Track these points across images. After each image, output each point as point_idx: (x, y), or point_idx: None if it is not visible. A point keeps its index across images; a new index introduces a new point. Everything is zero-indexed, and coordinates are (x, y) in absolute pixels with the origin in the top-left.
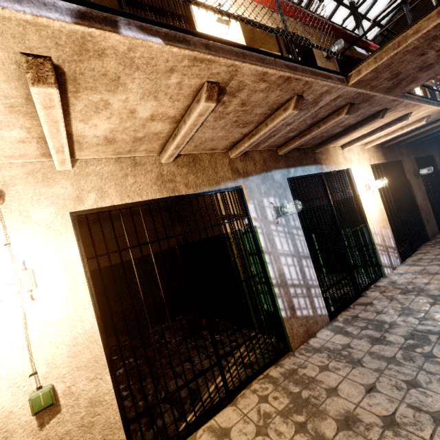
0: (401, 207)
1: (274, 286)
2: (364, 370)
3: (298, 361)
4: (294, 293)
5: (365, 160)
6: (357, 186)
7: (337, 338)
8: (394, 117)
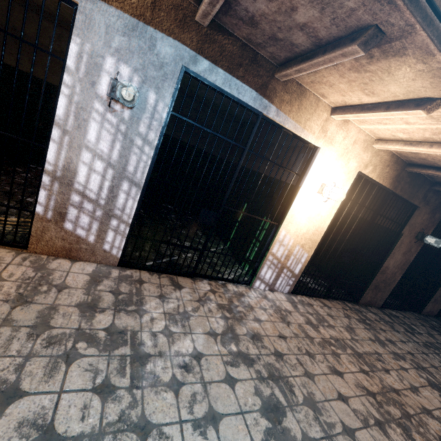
0: (355, 249)
1: (45, 172)
2: (1, 310)
3: (3, 258)
4: (78, 203)
5: (357, 159)
6: (309, 177)
7: (78, 277)
8: (412, 93)
